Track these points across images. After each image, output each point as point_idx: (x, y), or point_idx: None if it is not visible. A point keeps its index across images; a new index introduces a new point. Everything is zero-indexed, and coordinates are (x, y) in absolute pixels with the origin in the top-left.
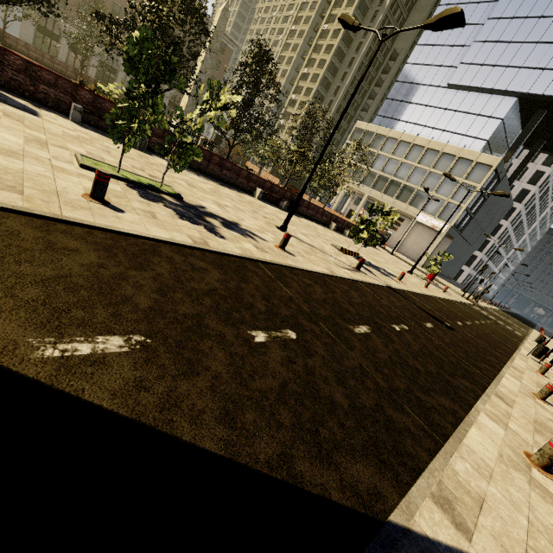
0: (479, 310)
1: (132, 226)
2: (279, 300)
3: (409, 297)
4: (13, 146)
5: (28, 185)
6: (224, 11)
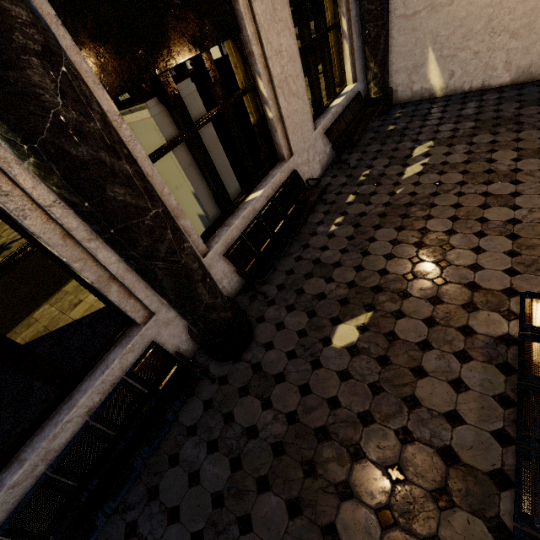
0: None
1: None
2: None
3: None
4: None
5: None
6: None
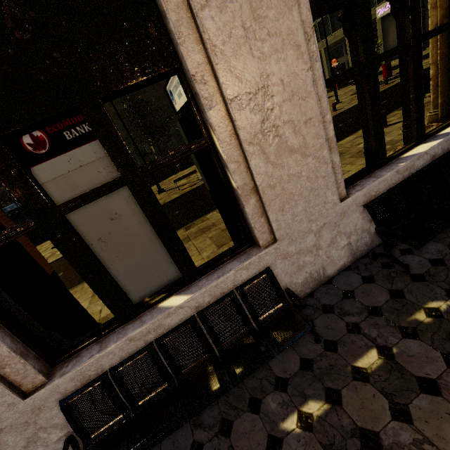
0: None
1: None
2: None
3: None
4: None
5: None
6: None
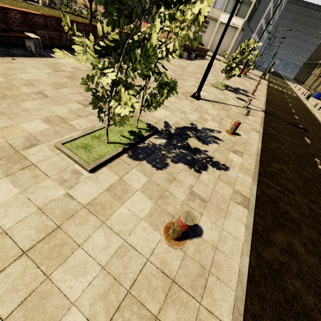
0: (274, 87)
1: (232, 249)
2: (318, 223)
3: (273, 113)
4: (26, 216)
5: (154, 308)
6: None
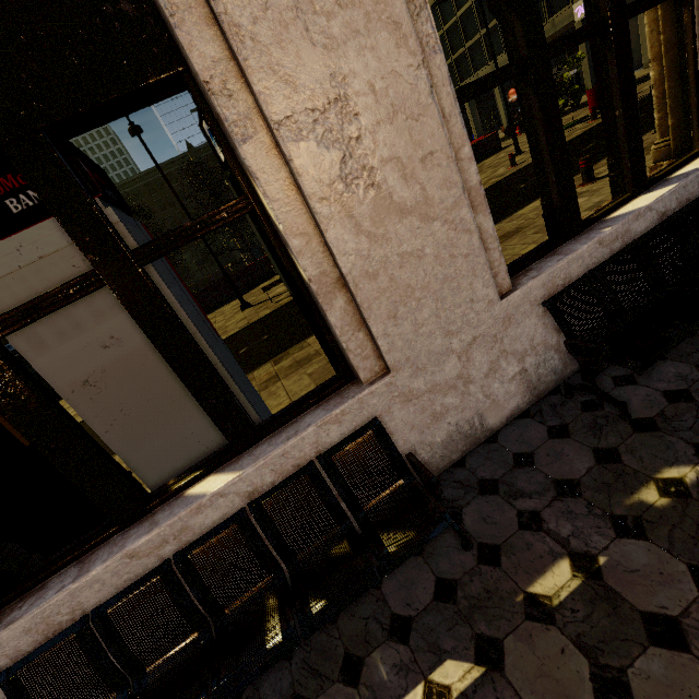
0: None
1: None
2: None
3: None
4: None
5: None
6: (190, 151)
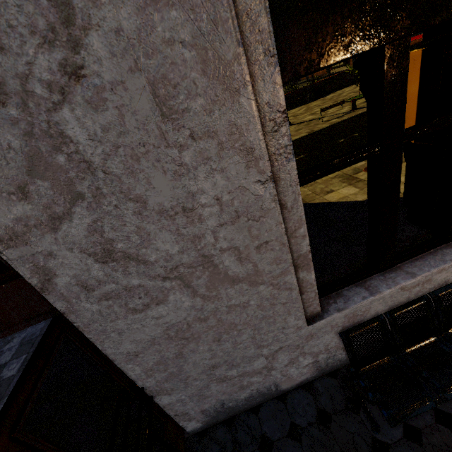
0: None
1: None
2: None
3: None
4: None
5: None
6: None
